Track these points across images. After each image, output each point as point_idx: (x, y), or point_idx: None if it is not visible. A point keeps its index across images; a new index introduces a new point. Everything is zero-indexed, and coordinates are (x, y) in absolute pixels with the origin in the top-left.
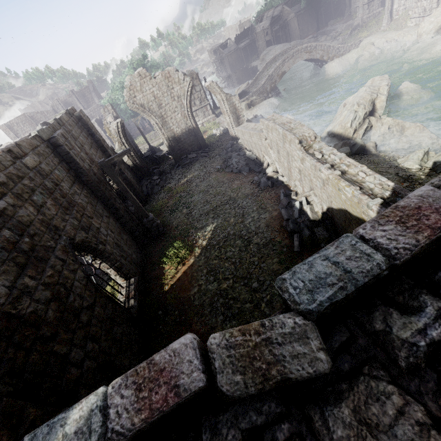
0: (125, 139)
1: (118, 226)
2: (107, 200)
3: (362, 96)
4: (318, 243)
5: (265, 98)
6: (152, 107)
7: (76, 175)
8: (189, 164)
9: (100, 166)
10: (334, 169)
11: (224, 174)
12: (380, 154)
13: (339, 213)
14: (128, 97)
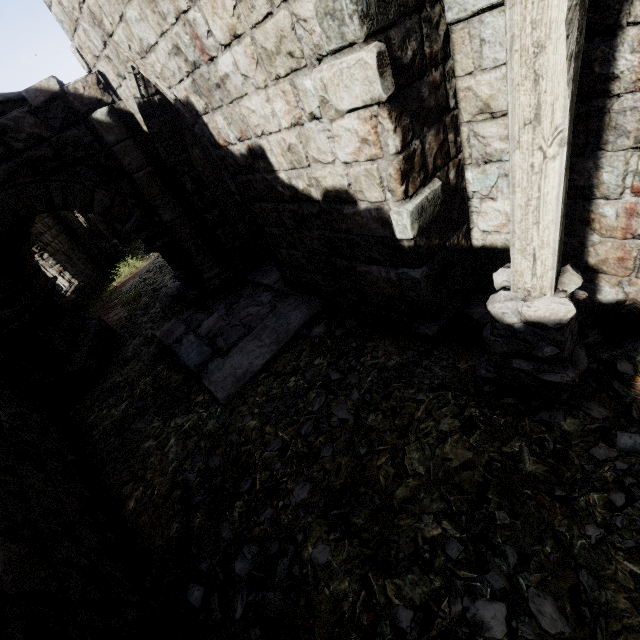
0: None
1: (74, 245)
2: (61, 218)
3: None
4: None
5: None
6: None
7: None
8: None
9: None
10: None
11: None
12: None
13: None
14: None
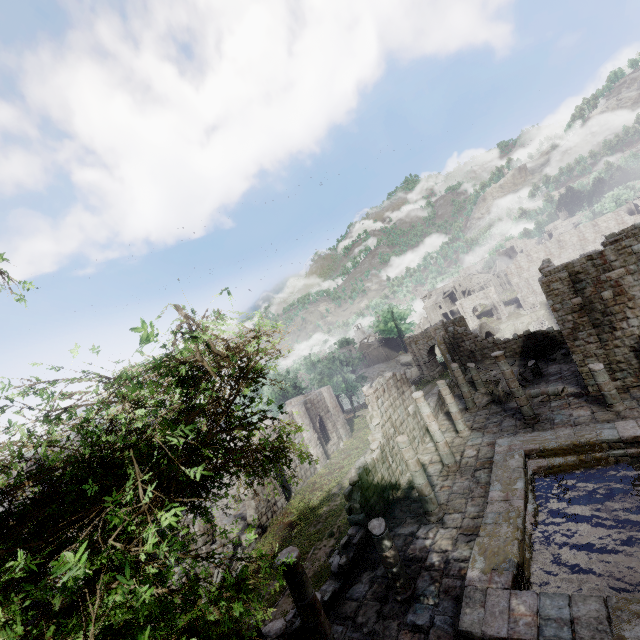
0: None
1: None
2: None
3: None
4: None
5: None
6: None
7: None
8: None
9: None
10: None
11: None
12: None
13: None
14: None
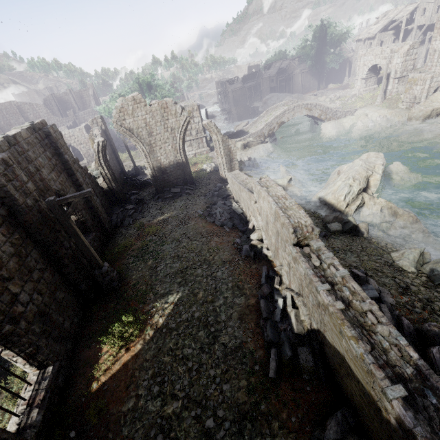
0: (104, 160)
1: (56, 280)
2: (49, 245)
3: (358, 170)
4: (300, 372)
5: (262, 142)
6: (141, 134)
7: (9, 213)
8: (170, 198)
9: (48, 205)
10: (335, 294)
11: (205, 224)
12: (372, 240)
13: (333, 349)
14: (116, 118)
